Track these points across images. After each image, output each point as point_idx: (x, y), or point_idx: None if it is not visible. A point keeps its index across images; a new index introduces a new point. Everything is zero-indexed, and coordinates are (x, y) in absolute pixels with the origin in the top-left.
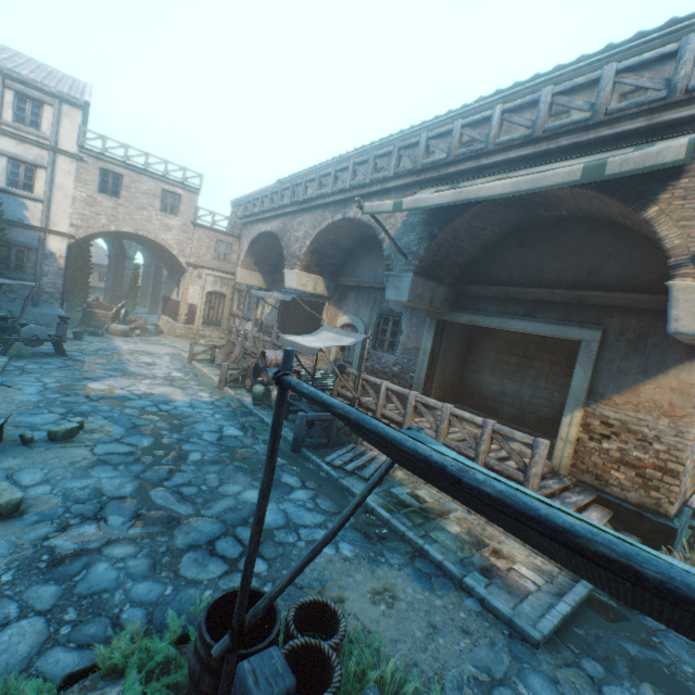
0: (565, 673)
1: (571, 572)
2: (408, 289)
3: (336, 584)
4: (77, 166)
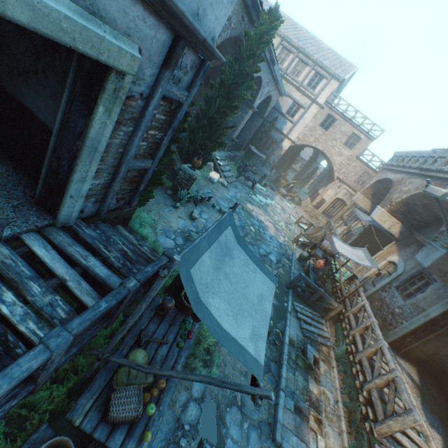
0: None
1: None
2: (433, 260)
3: None
4: (318, 110)
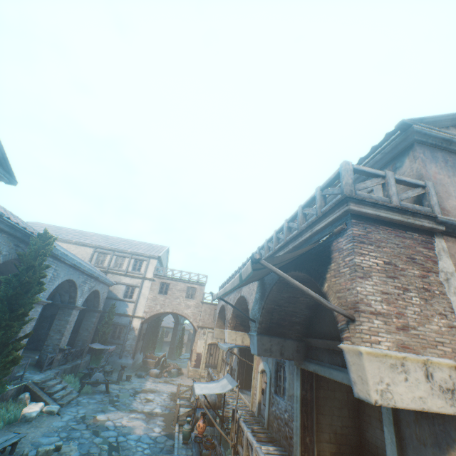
0: None
1: None
2: (256, 345)
3: None
4: (151, 283)
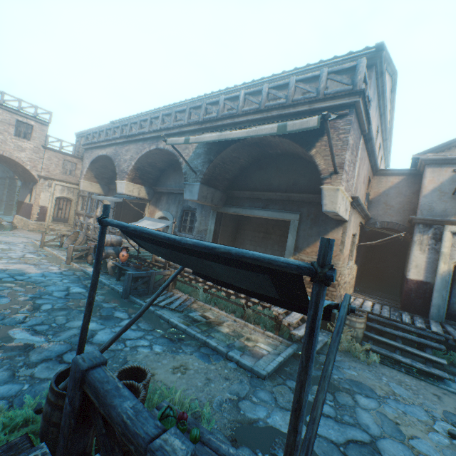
0: (277, 388)
1: (286, 343)
2: (198, 192)
3: (149, 367)
4: None
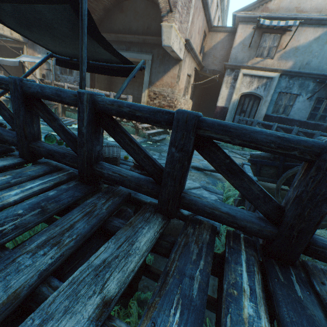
0: None
1: (141, 138)
2: None
3: None
4: None
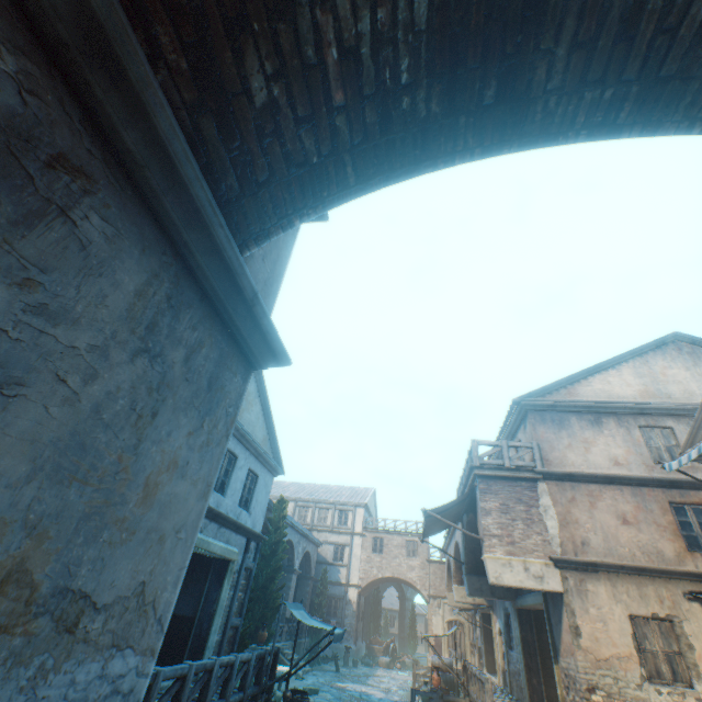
0: None
1: None
2: (466, 584)
3: None
4: (362, 539)
